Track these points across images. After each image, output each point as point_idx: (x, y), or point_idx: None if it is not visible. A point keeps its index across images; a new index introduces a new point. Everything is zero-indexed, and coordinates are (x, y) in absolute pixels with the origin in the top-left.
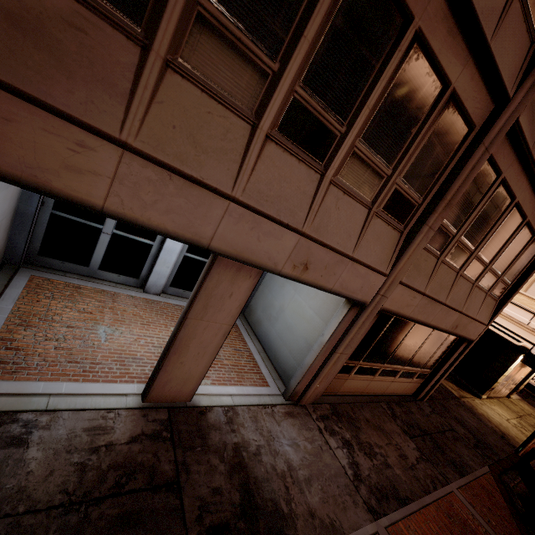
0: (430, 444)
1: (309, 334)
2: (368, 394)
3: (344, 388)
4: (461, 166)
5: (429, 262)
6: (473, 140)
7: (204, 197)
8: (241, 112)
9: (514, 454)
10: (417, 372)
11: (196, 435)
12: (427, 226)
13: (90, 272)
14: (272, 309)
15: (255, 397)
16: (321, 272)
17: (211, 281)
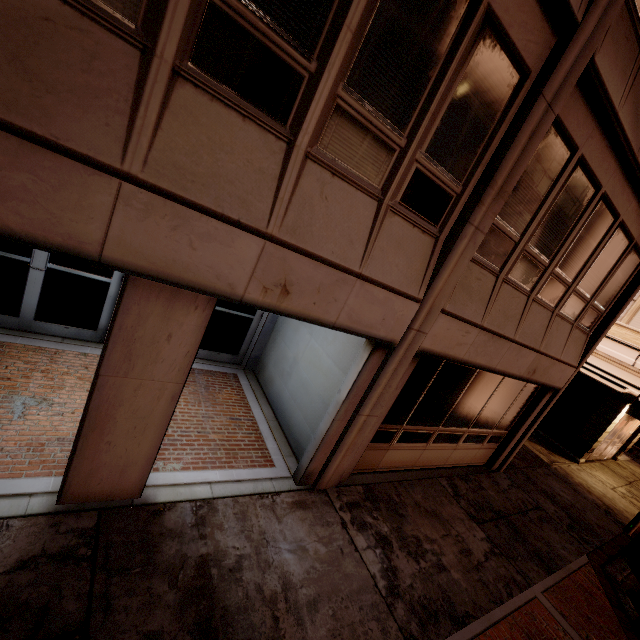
0: (507, 530)
1: (327, 392)
2: (422, 467)
3: (386, 462)
4: (513, 133)
5: (484, 281)
6: (529, 93)
7: (68, 172)
8: (114, 24)
9: (623, 534)
10: (488, 434)
11: (138, 549)
12: (472, 227)
13: (23, 324)
14: (285, 362)
15: (249, 483)
16: (312, 297)
17: (127, 316)
